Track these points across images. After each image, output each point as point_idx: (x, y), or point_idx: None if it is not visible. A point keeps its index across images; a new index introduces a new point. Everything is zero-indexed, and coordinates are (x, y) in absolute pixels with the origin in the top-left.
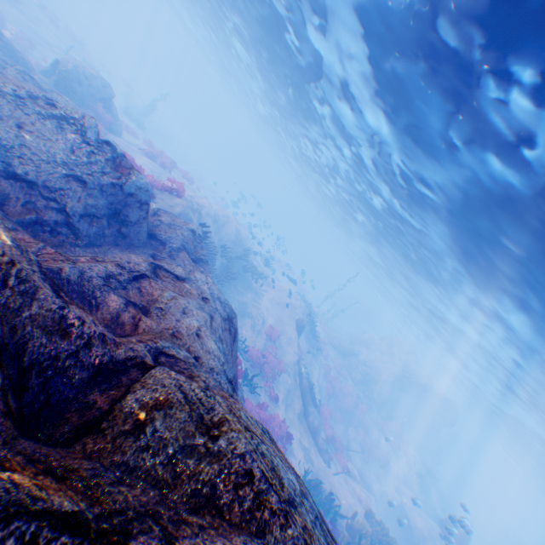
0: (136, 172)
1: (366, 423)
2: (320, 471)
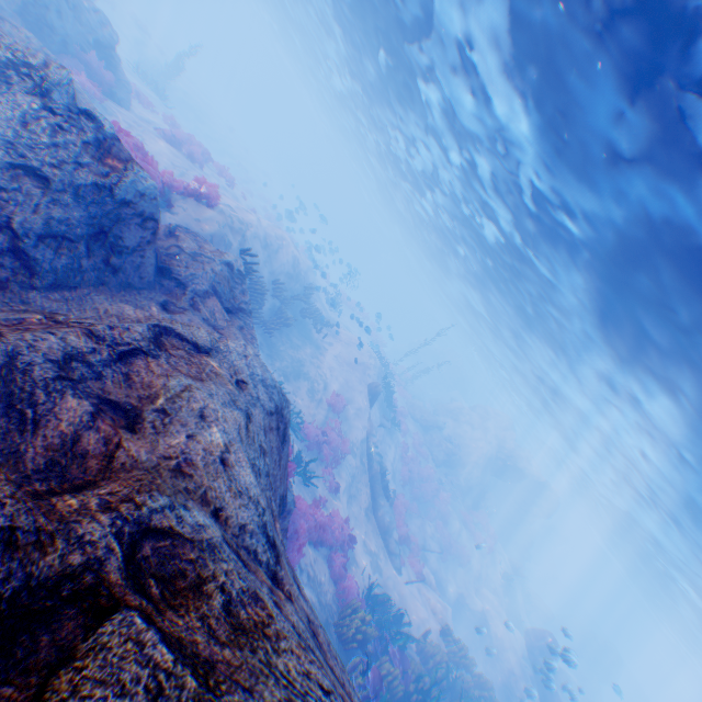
0: (137, 167)
1: (447, 515)
2: (389, 580)
